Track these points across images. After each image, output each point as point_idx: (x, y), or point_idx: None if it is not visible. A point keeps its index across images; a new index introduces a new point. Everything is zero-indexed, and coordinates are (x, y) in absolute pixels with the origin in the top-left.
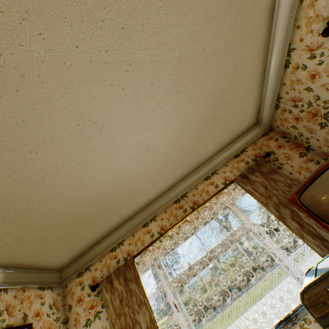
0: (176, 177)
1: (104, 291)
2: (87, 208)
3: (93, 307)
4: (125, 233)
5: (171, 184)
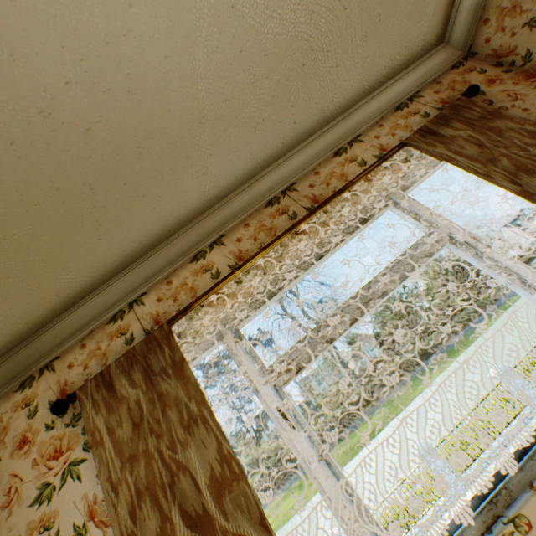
0: (270, 139)
1: (89, 408)
2: (8, 160)
3: (61, 453)
4: (146, 278)
5: (260, 161)
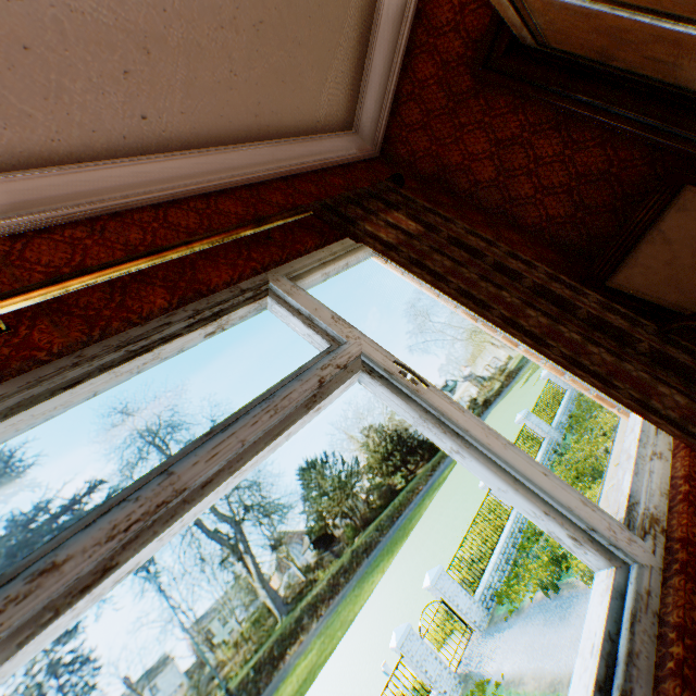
0: None
1: None
2: None
3: None
4: None
5: None
